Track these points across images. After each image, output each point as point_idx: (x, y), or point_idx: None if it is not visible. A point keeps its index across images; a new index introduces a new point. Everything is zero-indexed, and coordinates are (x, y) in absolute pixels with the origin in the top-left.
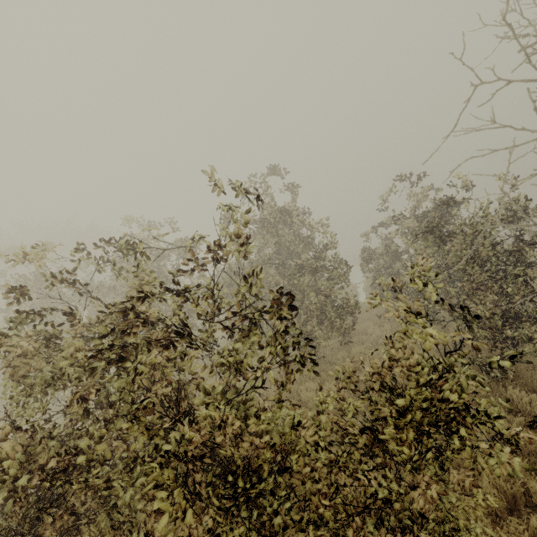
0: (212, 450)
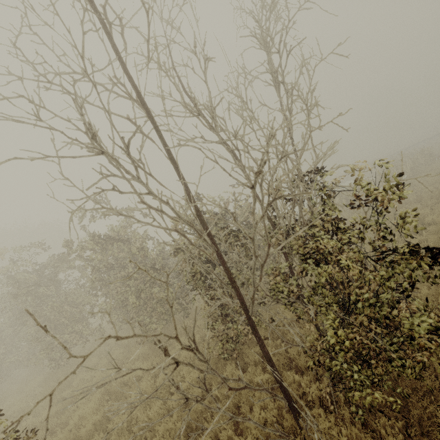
0: None
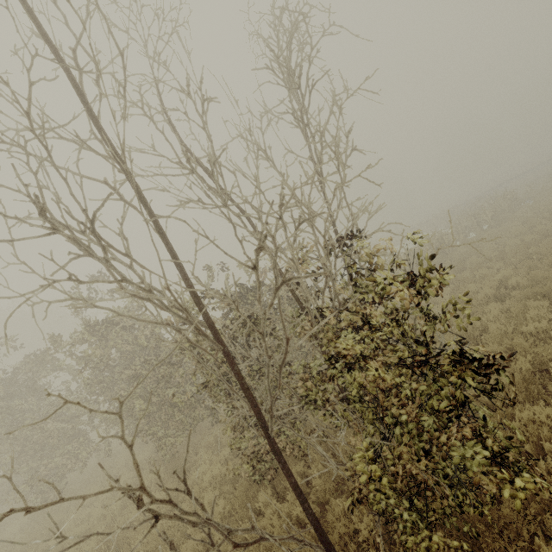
0: None
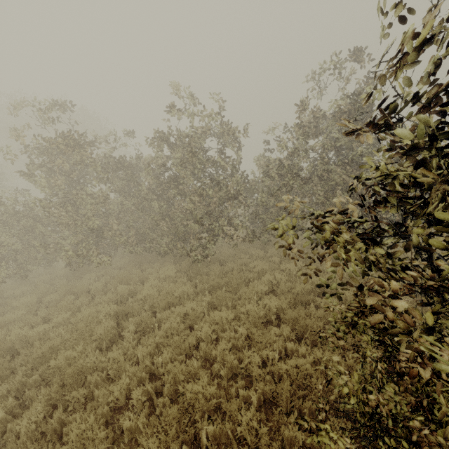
0: None
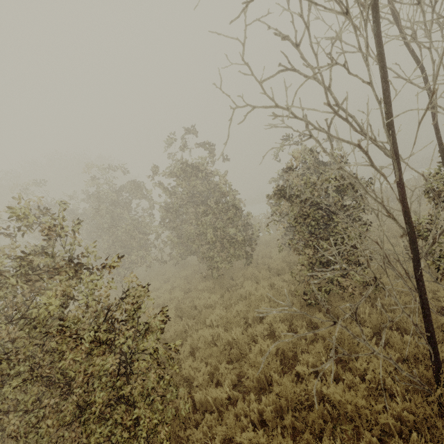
0: (14, 341)
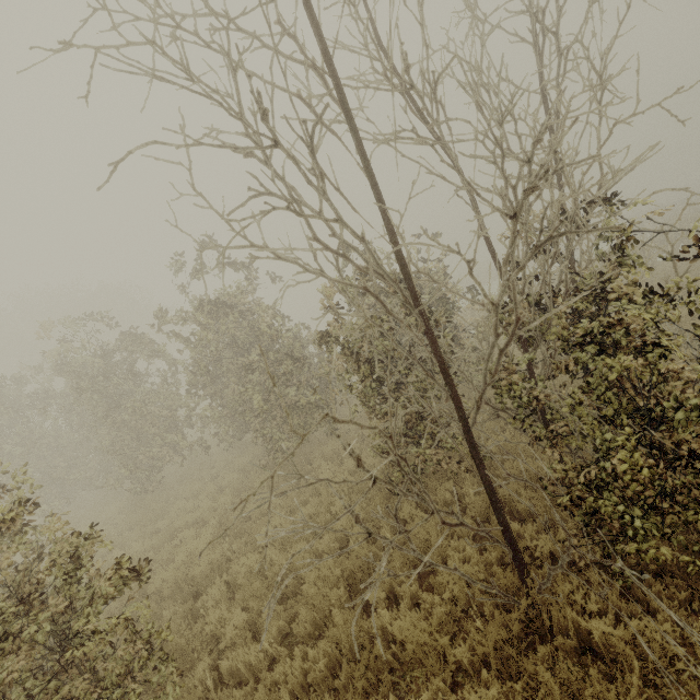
0: None
